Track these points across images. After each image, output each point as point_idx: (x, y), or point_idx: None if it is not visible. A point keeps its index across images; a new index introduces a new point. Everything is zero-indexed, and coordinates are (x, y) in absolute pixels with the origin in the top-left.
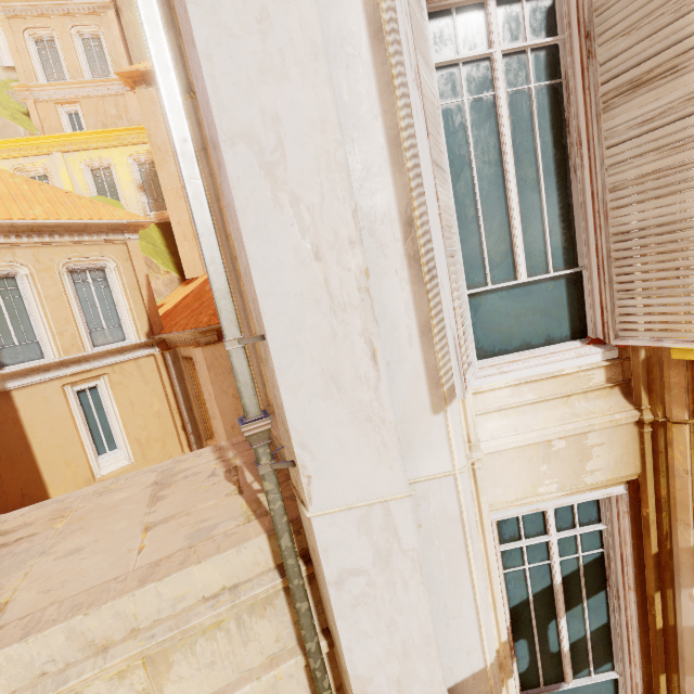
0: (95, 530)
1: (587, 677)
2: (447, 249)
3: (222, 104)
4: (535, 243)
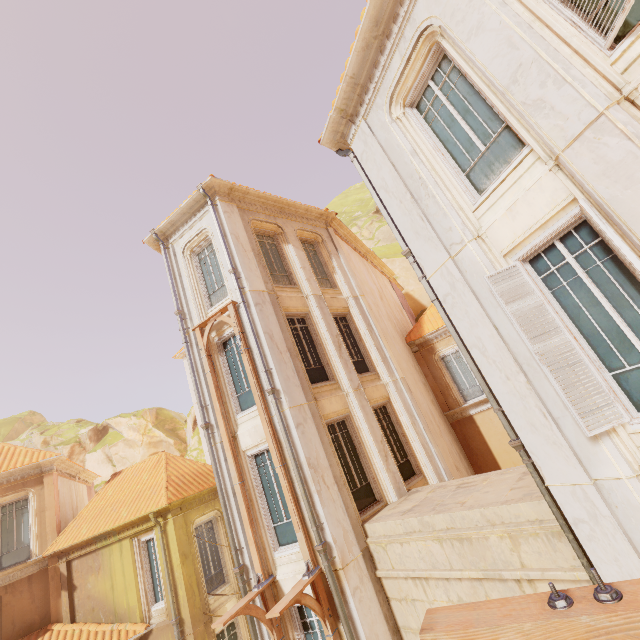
0: (494, 487)
1: None
2: (556, 369)
3: (465, 338)
4: None
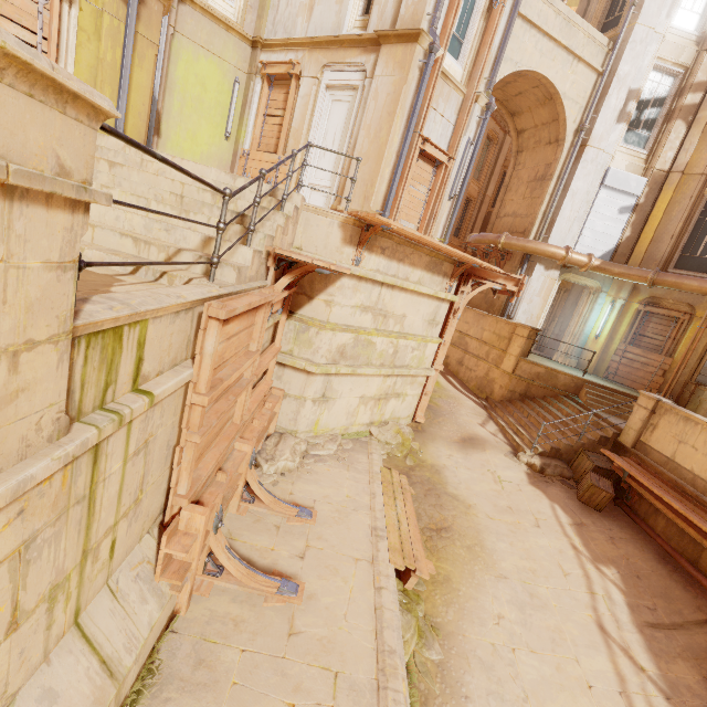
0: None
1: (643, 133)
2: None
3: None
4: (697, 4)
